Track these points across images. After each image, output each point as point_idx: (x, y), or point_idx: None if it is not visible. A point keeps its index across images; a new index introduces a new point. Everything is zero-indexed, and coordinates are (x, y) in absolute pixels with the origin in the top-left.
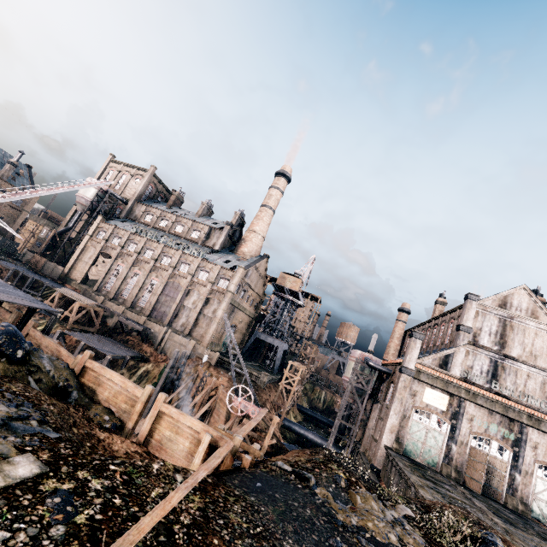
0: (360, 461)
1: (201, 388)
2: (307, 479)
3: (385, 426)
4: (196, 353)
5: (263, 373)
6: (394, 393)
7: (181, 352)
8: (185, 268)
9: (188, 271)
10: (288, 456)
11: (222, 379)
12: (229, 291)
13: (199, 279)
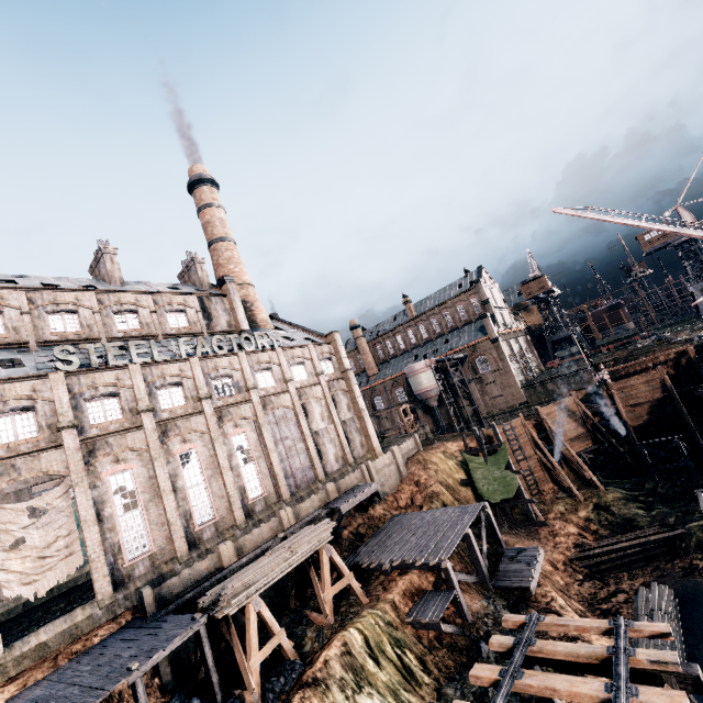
0: (498, 417)
1: (512, 437)
2: (701, 335)
3: (512, 378)
4: (404, 457)
5: (425, 425)
6: (502, 357)
7: (395, 473)
8: (266, 379)
9: (277, 379)
10: (674, 348)
11: (451, 446)
12: (350, 370)
13: (301, 380)
